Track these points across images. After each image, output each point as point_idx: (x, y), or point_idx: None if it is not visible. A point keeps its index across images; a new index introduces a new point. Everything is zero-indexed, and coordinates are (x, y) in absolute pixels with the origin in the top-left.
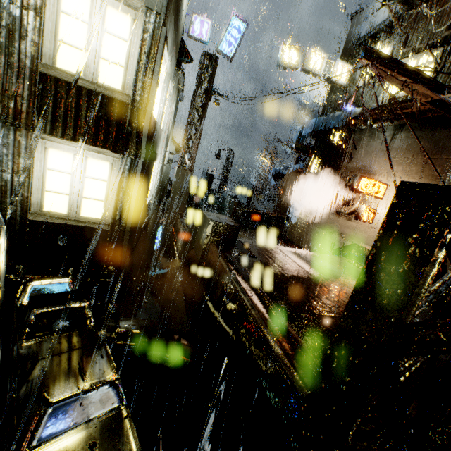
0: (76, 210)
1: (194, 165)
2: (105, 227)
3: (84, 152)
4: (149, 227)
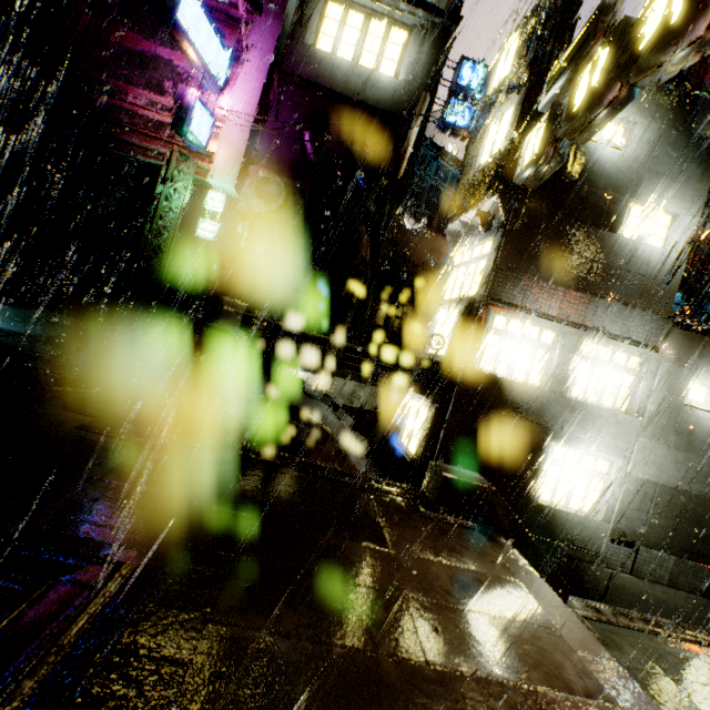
0: (408, 443)
1: None
2: (409, 460)
3: (422, 401)
4: (618, 594)
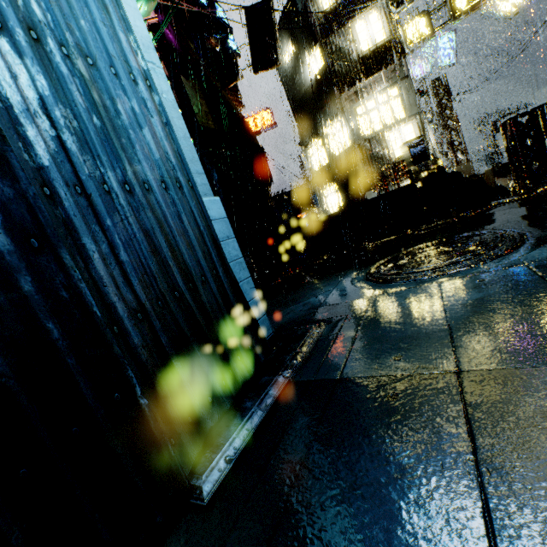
0: None
1: (468, 156)
2: None
3: None
4: None
